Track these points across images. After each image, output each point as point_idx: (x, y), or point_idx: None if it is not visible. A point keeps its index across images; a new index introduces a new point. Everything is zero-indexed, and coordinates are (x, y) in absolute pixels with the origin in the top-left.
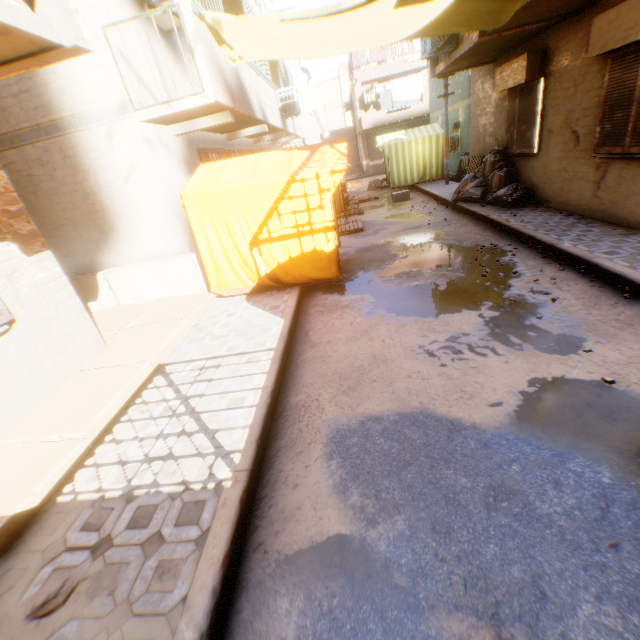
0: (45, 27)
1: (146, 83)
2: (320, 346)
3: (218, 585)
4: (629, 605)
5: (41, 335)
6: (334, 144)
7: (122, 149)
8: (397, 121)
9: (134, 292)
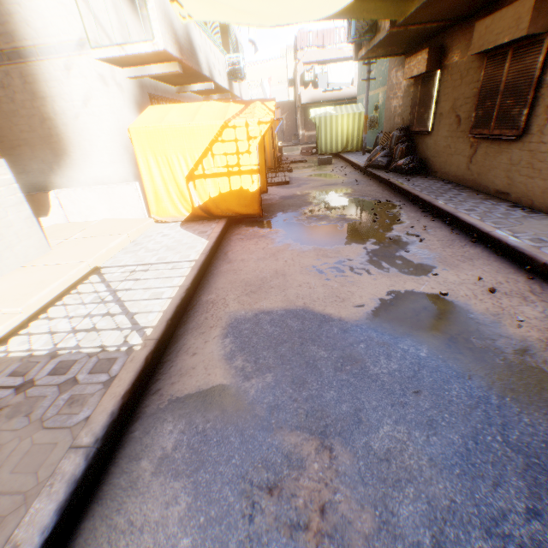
0: None
1: (104, 27)
2: (235, 262)
3: (116, 410)
4: (416, 426)
5: None
6: (265, 101)
7: (78, 82)
8: (330, 99)
9: (82, 211)
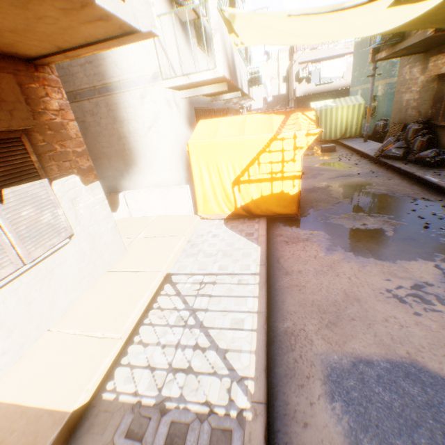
0: (131, 15)
1: (170, 59)
2: (293, 275)
3: None
4: None
5: (88, 245)
6: (304, 111)
7: (149, 107)
8: (322, 91)
9: (142, 209)
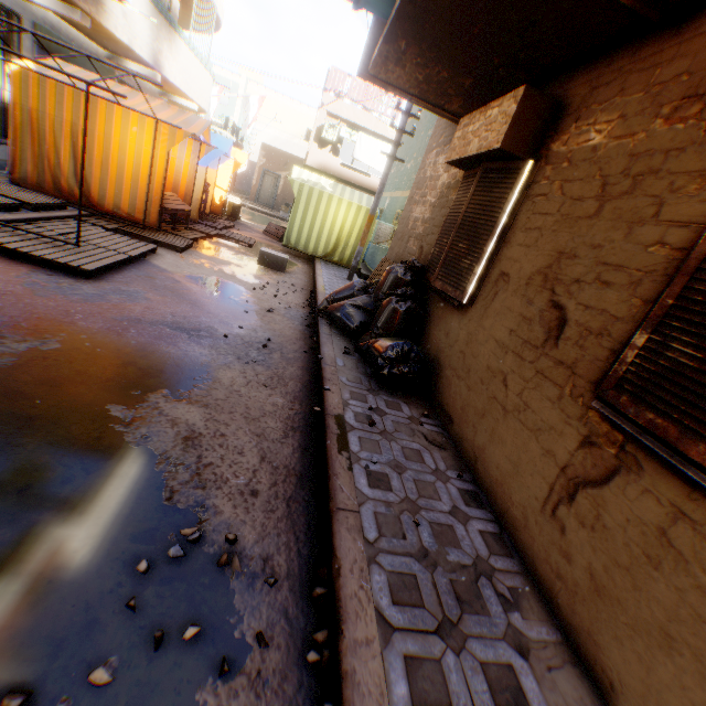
0: None
1: None
2: None
3: None
4: None
5: None
6: None
7: None
8: (349, 180)
9: None
